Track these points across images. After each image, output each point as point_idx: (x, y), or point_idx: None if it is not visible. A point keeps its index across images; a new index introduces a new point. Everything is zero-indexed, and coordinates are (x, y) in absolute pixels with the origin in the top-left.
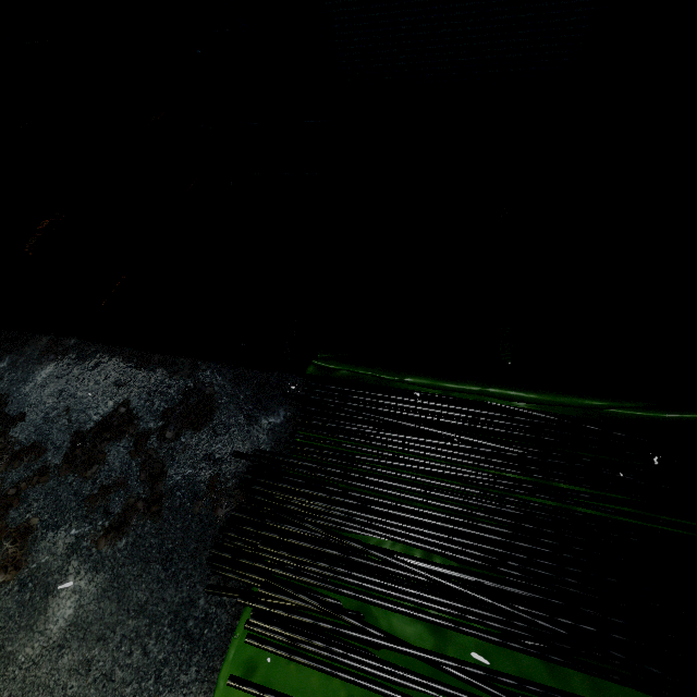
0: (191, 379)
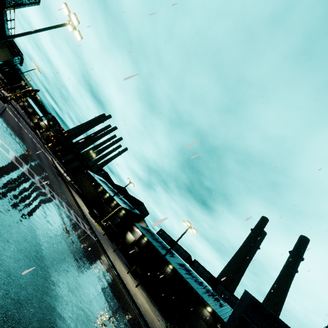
0: (163, 317)
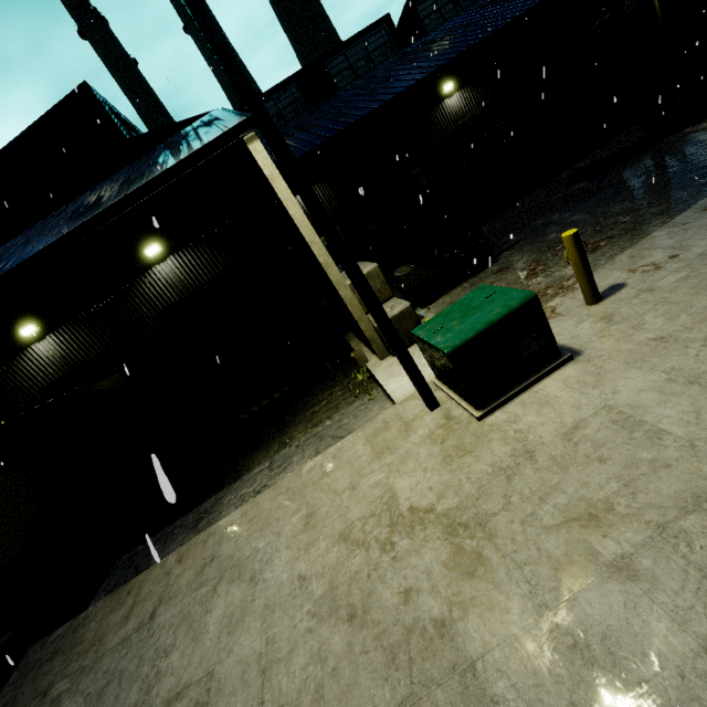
0: None
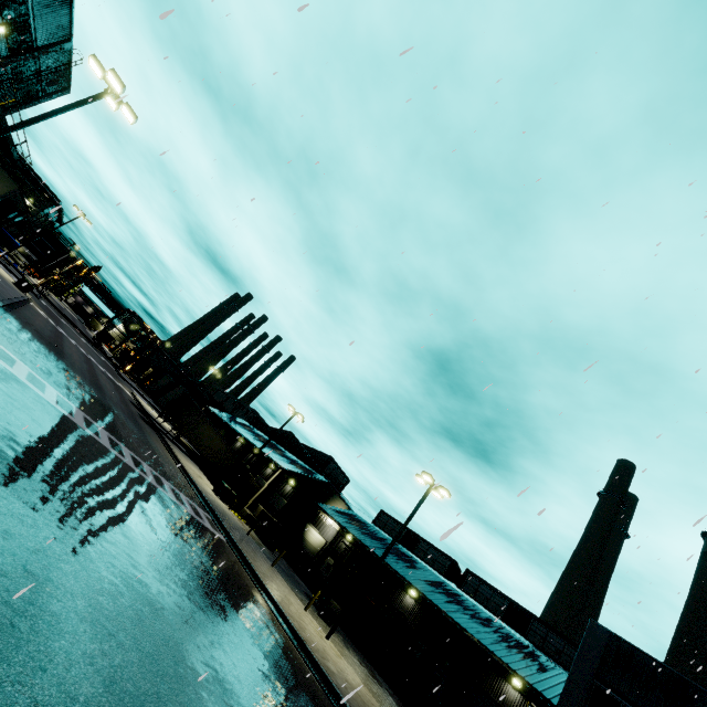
0: None
